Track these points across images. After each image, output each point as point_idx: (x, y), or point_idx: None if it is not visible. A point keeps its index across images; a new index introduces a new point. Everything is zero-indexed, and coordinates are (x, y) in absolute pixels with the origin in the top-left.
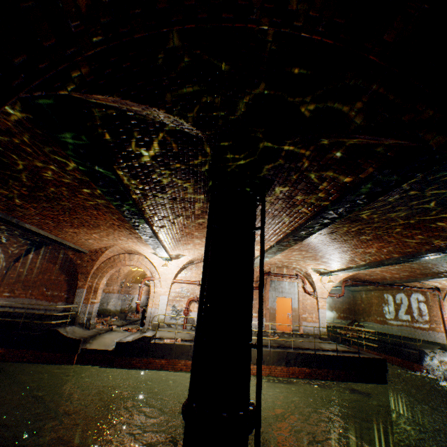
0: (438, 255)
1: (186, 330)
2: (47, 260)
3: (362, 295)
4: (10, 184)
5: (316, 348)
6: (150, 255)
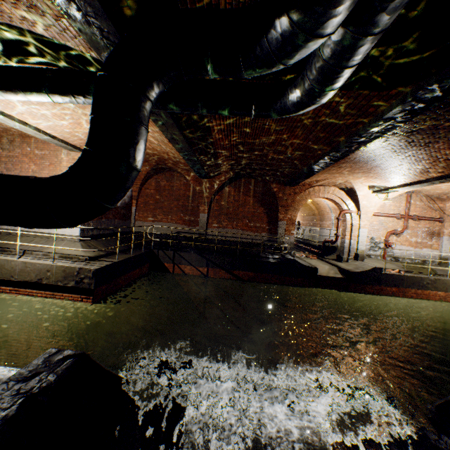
0: None
1: (388, 261)
2: (243, 194)
3: None
4: None
5: None
6: (360, 188)
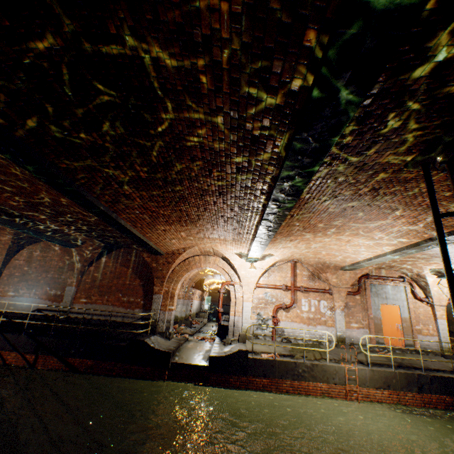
0: None
1: (277, 343)
2: (120, 264)
3: None
4: (132, 162)
5: (448, 370)
6: (231, 257)
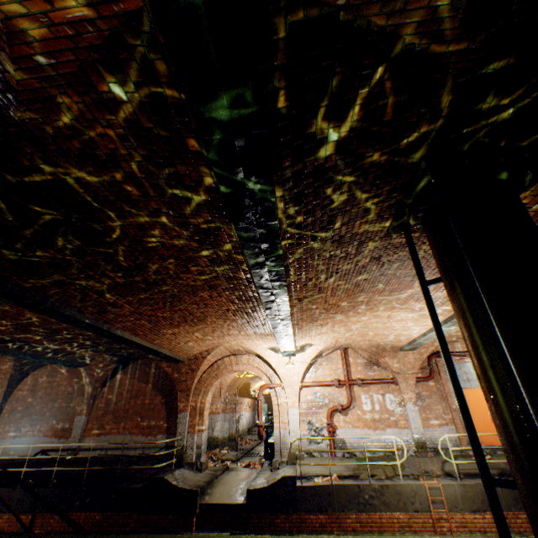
0: None
1: (337, 459)
2: (138, 379)
3: None
4: (102, 269)
5: None
6: (265, 353)
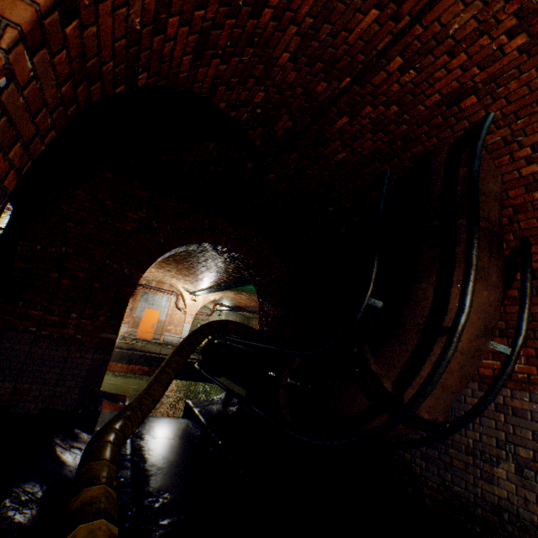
0: (231, 287)
1: None
2: None
3: (253, 322)
4: None
5: (165, 354)
6: None
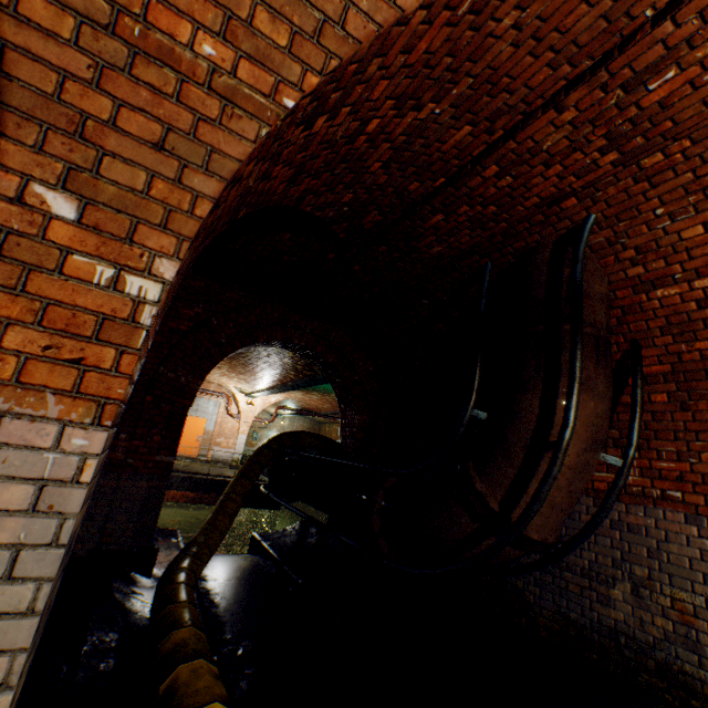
0: (300, 387)
1: None
2: None
3: (326, 428)
4: None
5: (215, 474)
6: None
